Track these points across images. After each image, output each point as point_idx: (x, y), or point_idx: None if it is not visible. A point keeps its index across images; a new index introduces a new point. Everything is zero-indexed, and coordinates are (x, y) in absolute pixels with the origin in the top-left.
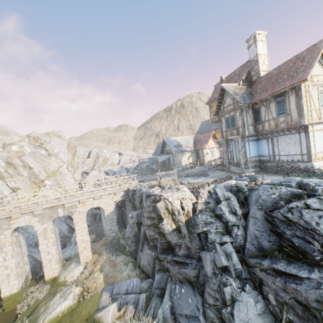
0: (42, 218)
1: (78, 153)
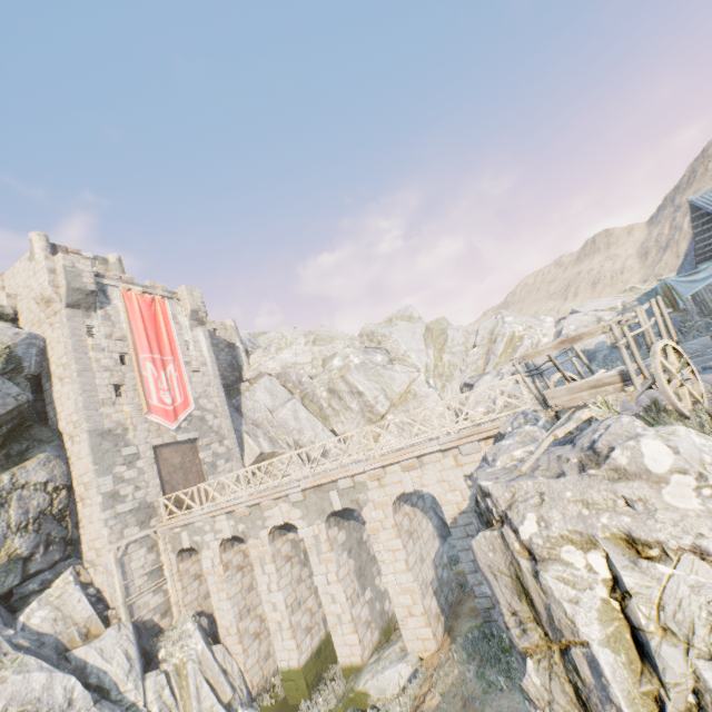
0: (306, 512)
1: (449, 342)
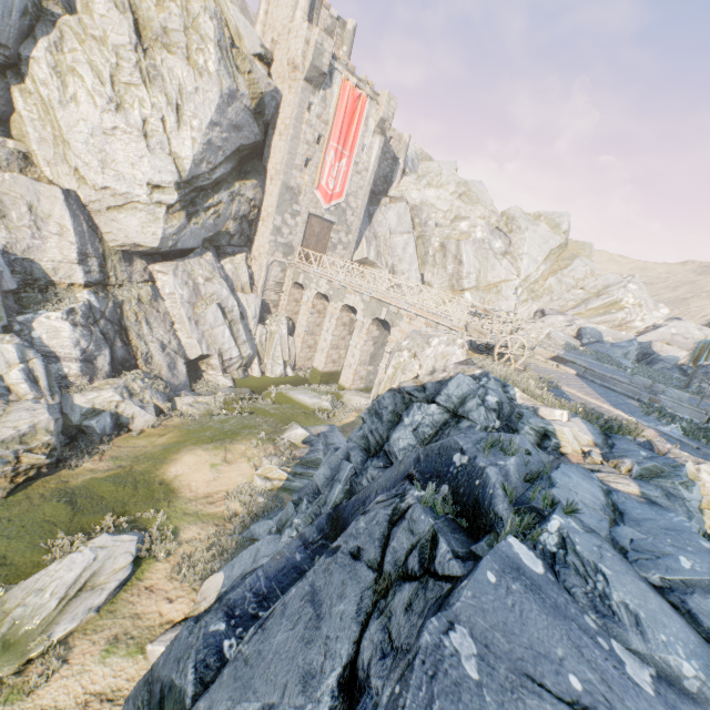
0: (366, 309)
1: (567, 270)
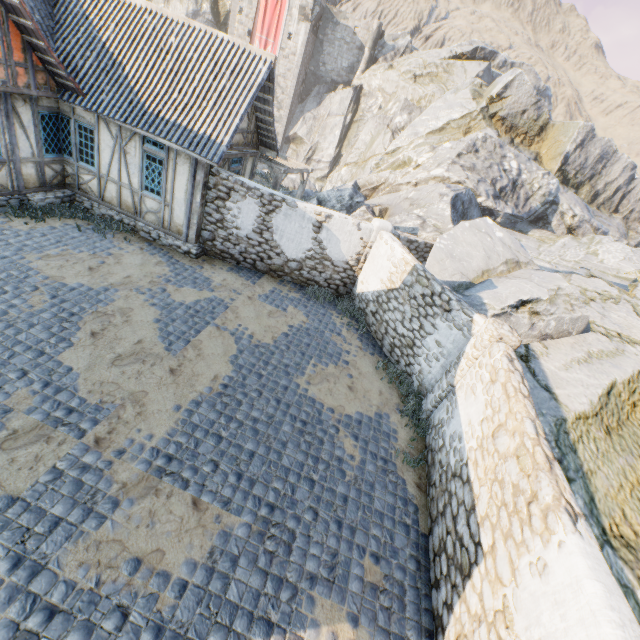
0: None
1: None
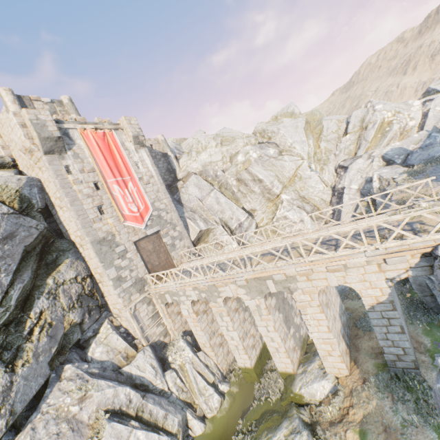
0: (249, 291)
1: (325, 131)
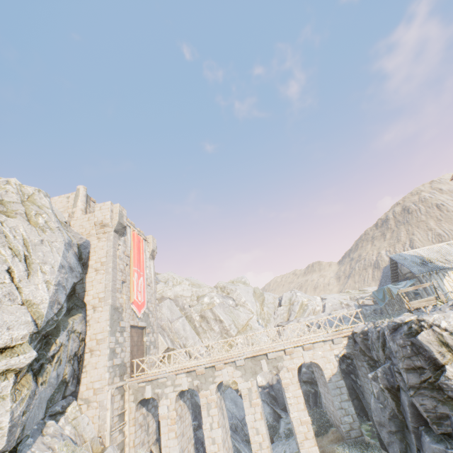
0: (244, 373)
1: (266, 301)
